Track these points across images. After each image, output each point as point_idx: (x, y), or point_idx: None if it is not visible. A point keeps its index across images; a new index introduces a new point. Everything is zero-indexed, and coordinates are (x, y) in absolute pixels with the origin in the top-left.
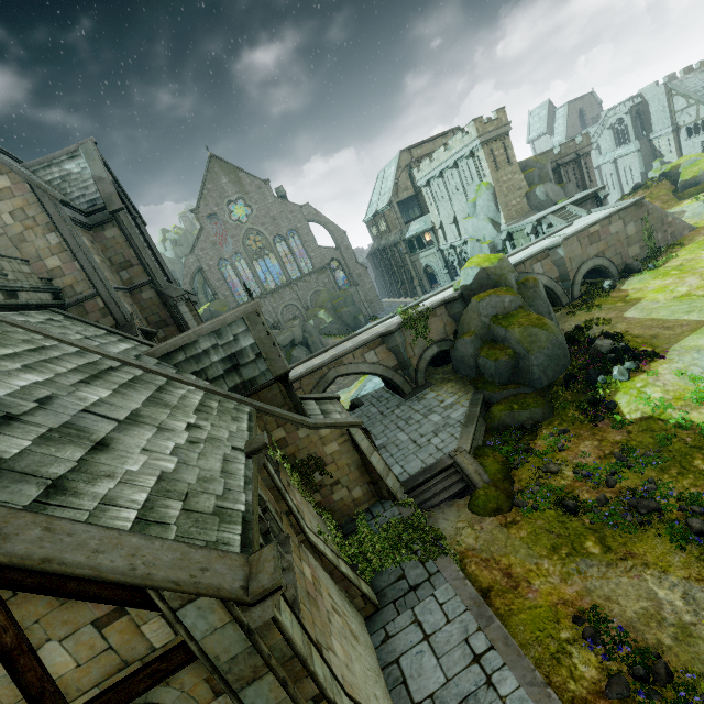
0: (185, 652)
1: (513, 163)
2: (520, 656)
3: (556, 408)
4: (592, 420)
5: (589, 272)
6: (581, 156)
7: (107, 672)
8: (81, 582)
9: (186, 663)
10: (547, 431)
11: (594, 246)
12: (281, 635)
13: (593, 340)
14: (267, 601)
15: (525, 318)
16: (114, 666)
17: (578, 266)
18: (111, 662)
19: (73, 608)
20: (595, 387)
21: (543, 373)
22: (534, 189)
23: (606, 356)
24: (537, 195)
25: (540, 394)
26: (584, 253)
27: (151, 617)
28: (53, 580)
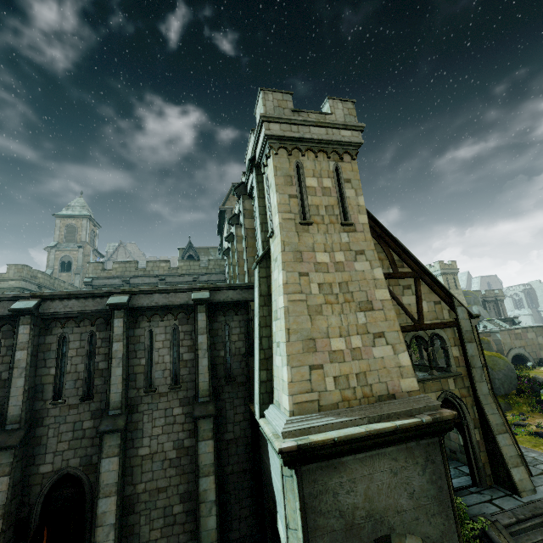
0: (453, 323)
1: (458, 289)
2: (535, 451)
3: (512, 406)
4: (540, 411)
5: (513, 358)
6: (498, 300)
7: (433, 318)
8: (437, 288)
9: (452, 326)
10: (510, 414)
11: (518, 341)
12: (476, 334)
13: (530, 379)
14: (476, 319)
15: (488, 352)
16: (435, 317)
17: (508, 349)
18: (434, 316)
19: (431, 295)
20: (539, 395)
21: (502, 385)
22: (471, 306)
23: (542, 385)
24: (473, 310)
25: (500, 397)
26: (512, 343)
27: (445, 309)
28: (432, 284)
